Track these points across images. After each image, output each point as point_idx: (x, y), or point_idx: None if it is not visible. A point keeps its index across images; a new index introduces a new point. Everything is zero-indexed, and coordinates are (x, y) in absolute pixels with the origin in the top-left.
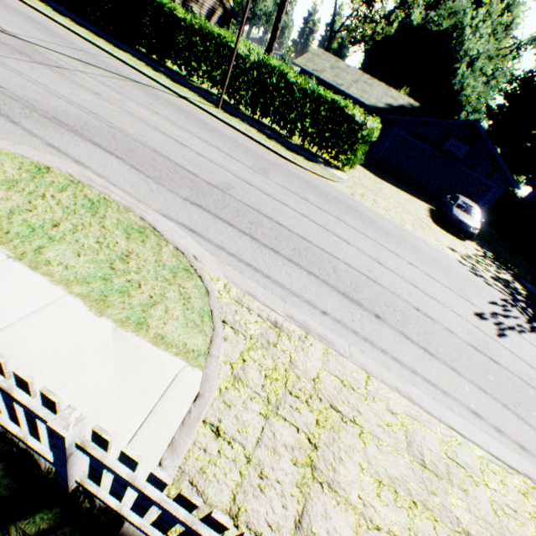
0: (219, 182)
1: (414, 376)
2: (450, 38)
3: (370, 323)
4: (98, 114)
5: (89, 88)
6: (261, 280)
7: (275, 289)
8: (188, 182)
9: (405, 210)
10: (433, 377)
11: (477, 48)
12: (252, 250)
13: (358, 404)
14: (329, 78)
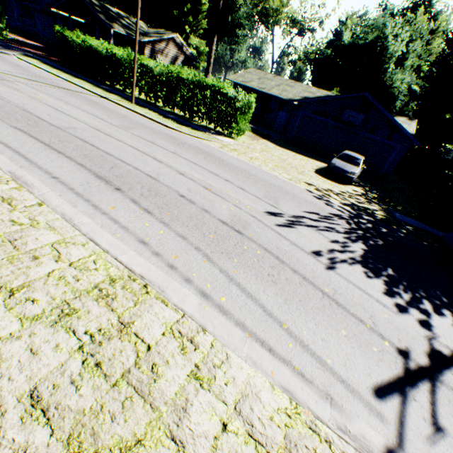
0: (66, 126)
1: (101, 215)
2: (375, 46)
3: (101, 190)
4: (0, 95)
5: (14, 87)
6: (16, 158)
7: (24, 163)
8: (31, 122)
9: (284, 163)
10: (126, 220)
11: (401, 50)
12: (35, 149)
13: (0, 209)
14: (254, 85)
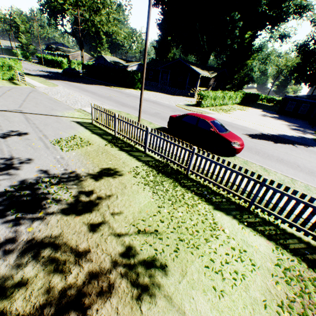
0: None
1: None
2: None
3: None
4: None
5: None
6: None
7: None
8: None
9: None
10: None
11: None
12: None
13: None
14: None
